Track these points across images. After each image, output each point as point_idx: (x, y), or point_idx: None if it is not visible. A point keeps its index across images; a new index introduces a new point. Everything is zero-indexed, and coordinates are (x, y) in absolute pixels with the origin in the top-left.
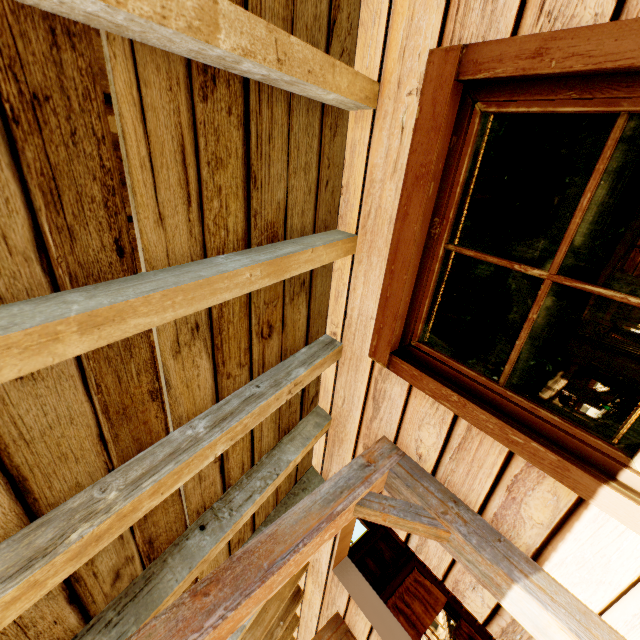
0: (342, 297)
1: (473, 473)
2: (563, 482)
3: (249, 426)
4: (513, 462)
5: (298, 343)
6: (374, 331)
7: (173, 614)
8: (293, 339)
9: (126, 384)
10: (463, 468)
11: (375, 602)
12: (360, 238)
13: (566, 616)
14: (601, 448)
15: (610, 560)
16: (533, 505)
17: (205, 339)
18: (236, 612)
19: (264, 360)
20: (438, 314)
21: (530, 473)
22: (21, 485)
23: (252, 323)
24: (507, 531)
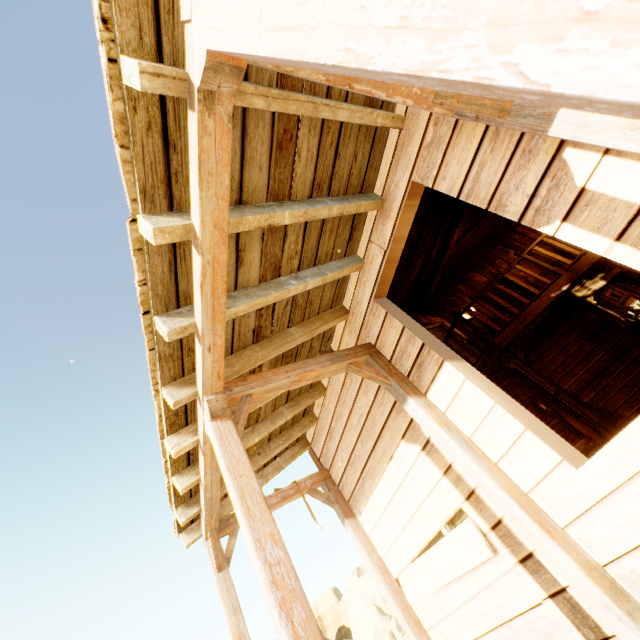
0: None
1: None
2: None
3: None
4: None
5: None
6: None
7: None
8: None
9: None
10: None
11: (407, 319)
12: None
13: None
14: None
15: None
16: None
17: None
18: None
19: None
20: None
21: None
22: None
23: None
24: None
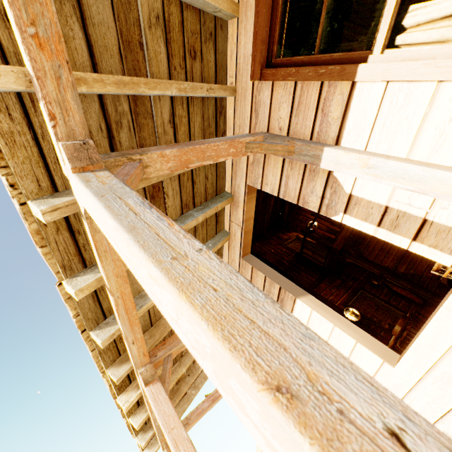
0: (234, 54)
1: (306, 115)
2: (343, 79)
3: (187, 92)
4: (323, 91)
5: (211, 80)
6: (252, 61)
7: (159, 147)
8: (208, 74)
9: (129, 27)
10: (301, 117)
11: (267, 268)
12: (240, 5)
13: (348, 150)
14: (360, 55)
15: (366, 111)
16: (333, 110)
17: (162, 30)
18: (188, 150)
19: (193, 75)
20: (285, 43)
21: (330, 90)
22: (91, 49)
23: (185, 41)
24: (323, 138)
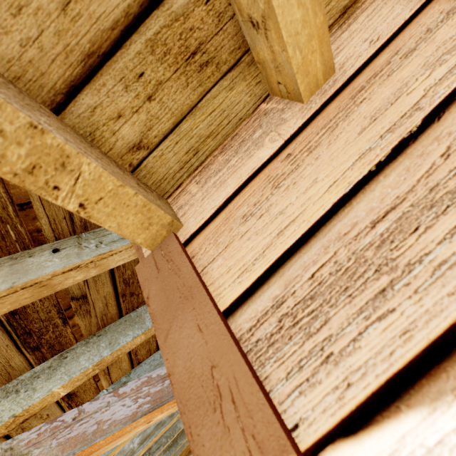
0: None
1: None
2: None
3: (156, 439)
4: None
5: None
6: None
7: None
8: None
9: None
10: None
11: None
12: None
13: None
14: None
15: None
16: None
17: None
18: None
19: None
20: None
21: None
22: None
23: None
24: None
